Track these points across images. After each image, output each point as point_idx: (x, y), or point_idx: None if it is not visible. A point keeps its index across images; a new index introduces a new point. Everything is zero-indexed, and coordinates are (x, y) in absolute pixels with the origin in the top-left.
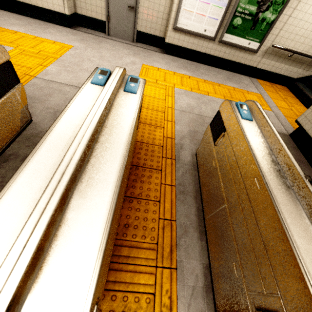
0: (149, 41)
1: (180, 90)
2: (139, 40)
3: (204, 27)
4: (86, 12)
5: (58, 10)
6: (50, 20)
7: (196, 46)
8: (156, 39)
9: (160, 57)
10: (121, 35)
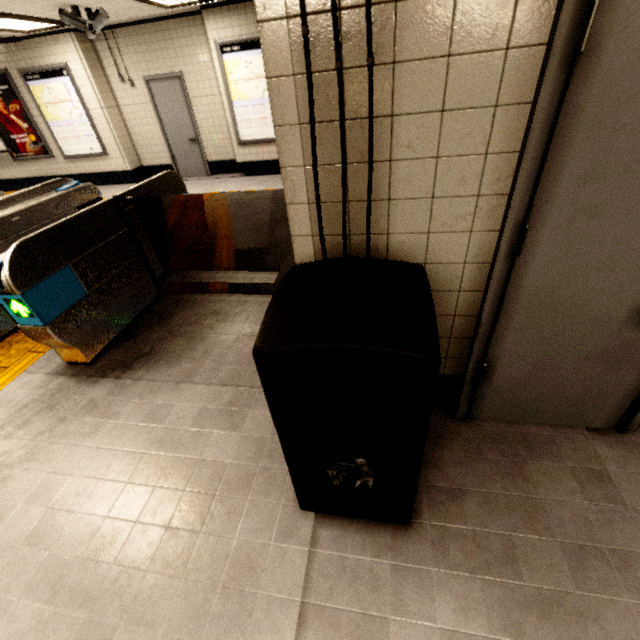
0: (228, 169)
1: (228, 206)
2: (216, 172)
3: (272, 130)
4: (152, 162)
5: (121, 169)
6: (117, 182)
7: (275, 154)
8: (235, 163)
9: (233, 182)
10: (193, 173)
